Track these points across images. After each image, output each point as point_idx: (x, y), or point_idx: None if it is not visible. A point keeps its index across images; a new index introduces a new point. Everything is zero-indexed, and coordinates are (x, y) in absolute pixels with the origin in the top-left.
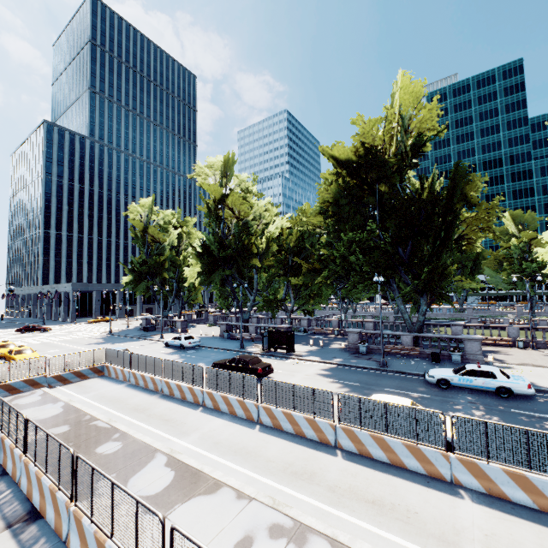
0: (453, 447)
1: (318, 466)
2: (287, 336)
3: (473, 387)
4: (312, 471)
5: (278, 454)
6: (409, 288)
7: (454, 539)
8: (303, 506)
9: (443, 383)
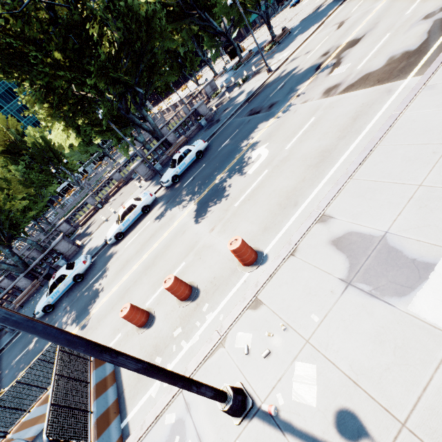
0: (4, 433)
1: None
2: None
3: (64, 292)
4: None
5: None
6: None
7: None
8: None
9: (48, 308)
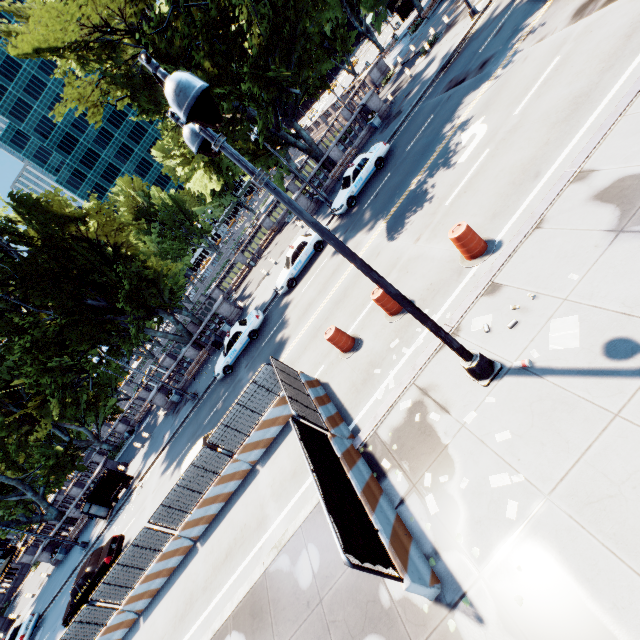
0: (231, 452)
1: (192, 582)
2: (108, 479)
3: (241, 351)
4: (190, 594)
5: (166, 620)
6: (135, 328)
7: (262, 515)
8: (196, 638)
9: (227, 370)
